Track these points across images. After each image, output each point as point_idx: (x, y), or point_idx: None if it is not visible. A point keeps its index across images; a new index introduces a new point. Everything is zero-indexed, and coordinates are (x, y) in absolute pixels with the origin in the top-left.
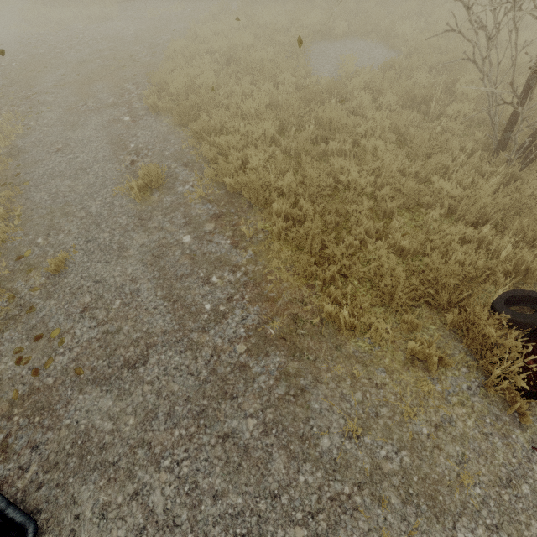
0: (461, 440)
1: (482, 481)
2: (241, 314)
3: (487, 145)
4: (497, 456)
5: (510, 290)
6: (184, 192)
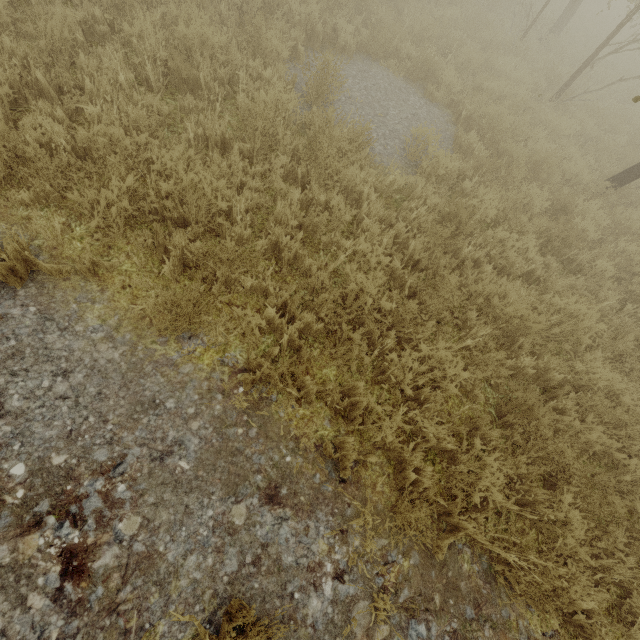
0: None
1: None
2: None
3: (635, 318)
4: None
5: None
6: (332, 616)
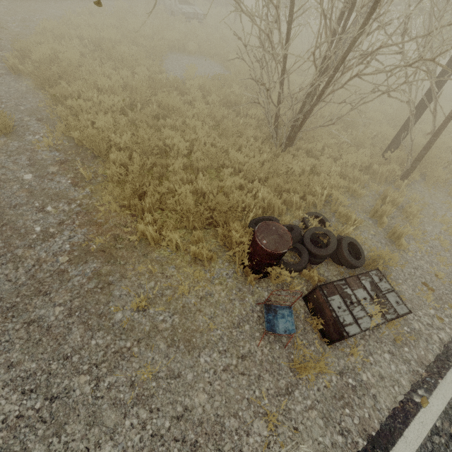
0: (215, 305)
1: (223, 326)
2: (69, 234)
3: (270, 137)
4: (235, 311)
5: (260, 216)
6: (33, 140)
